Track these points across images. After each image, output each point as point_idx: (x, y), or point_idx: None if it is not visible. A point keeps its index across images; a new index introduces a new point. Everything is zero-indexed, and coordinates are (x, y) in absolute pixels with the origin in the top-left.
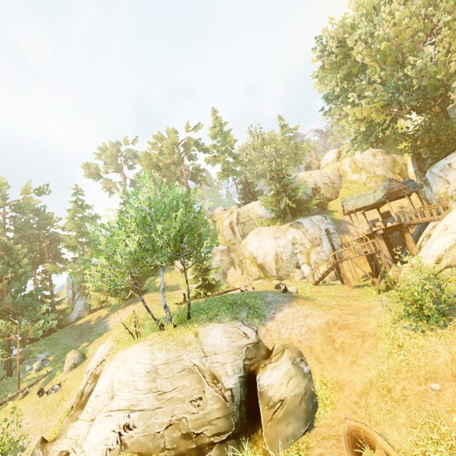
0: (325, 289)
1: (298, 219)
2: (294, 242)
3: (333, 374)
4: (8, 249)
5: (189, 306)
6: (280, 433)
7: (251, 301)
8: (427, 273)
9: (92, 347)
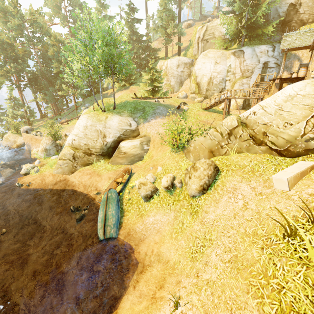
0: (204, 114)
1: (244, 47)
2: (228, 70)
3: (154, 153)
4: (62, 43)
5: (114, 103)
6: (116, 160)
7: (148, 109)
8: (174, 126)
9: None
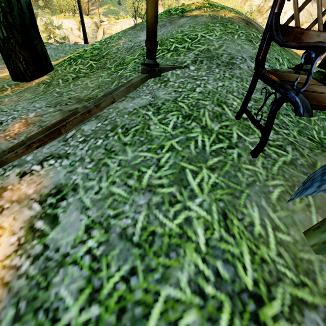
0: None
1: None
2: None
3: None
4: None
5: None
6: None
7: None
8: None
9: None
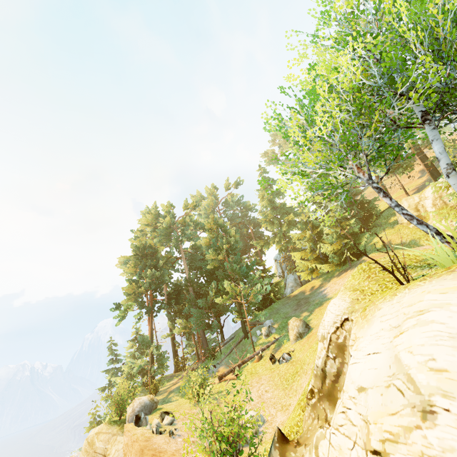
0: None
1: None
2: None
3: None
4: (221, 226)
5: None
6: None
7: None
8: None
9: (314, 317)
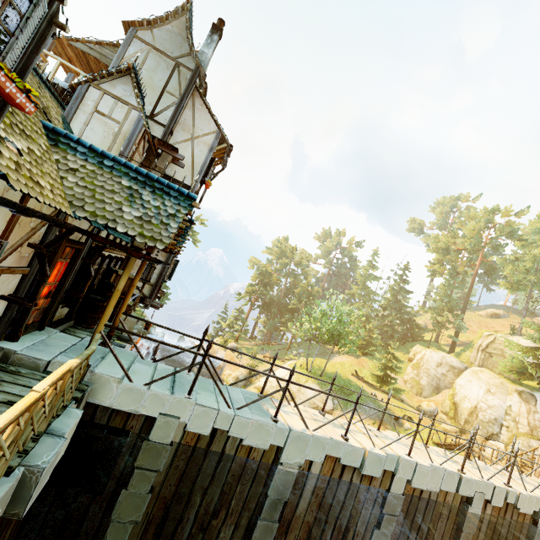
0: None
1: (537, 392)
2: (506, 411)
3: None
4: (312, 287)
5: (322, 372)
6: None
7: (354, 398)
8: None
9: None
